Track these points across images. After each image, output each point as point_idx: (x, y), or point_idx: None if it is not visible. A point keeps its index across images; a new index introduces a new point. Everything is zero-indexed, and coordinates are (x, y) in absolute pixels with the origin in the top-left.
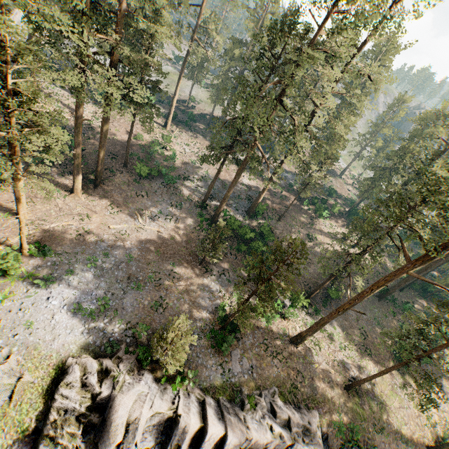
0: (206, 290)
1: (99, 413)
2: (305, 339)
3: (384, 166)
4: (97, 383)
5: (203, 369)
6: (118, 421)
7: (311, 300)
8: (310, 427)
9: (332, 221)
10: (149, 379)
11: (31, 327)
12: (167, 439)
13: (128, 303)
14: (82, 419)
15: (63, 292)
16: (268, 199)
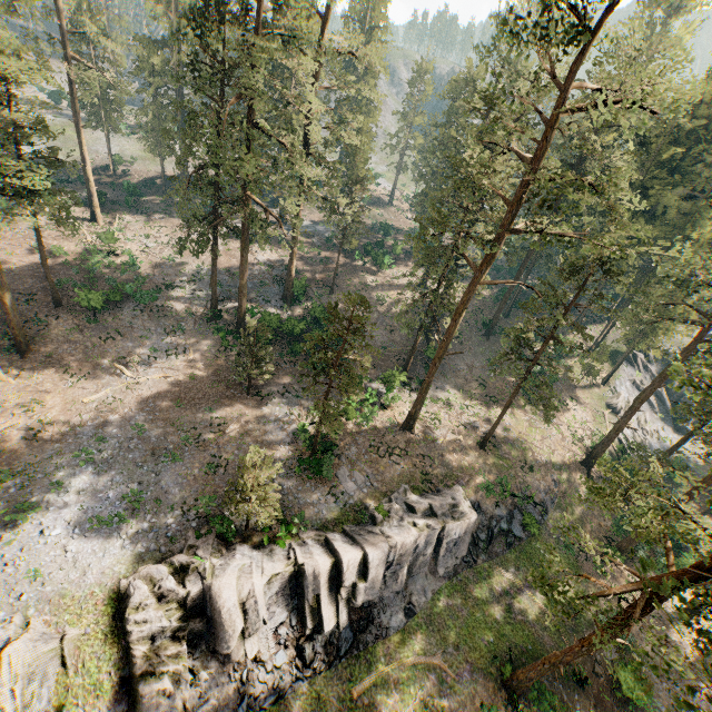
0: (272, 421)
1: (199, 618)
2: (417, 417)
3: (432, 169)
4: (177, 586)
5: (309, 508)
6: (229, 605)
7: (410, 374)
8: (456, 502)
9: (400, 267)
10: (245, 550)
11: (40, 576)
12: (301, 600)
13: (170, 483)
14: (180, 635)
15: (61, 514)
16: (305, 271)
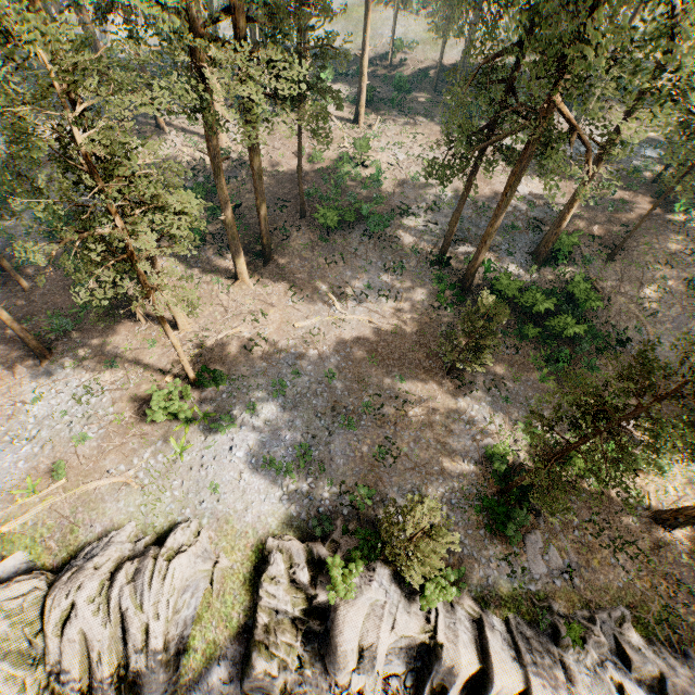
0: (464, 421)
1: (319, 619)
2: (694, 523)
3: None
4: (309, 581)
5: (473, 564)
6: (346, 647)
7: None
8: None
9: None
10: (384, 576)
11: (218, 492)
12: (424, 669)
13: (338, 450)
14: (299, 626)
15: (248, 437)
16: (579, 217)
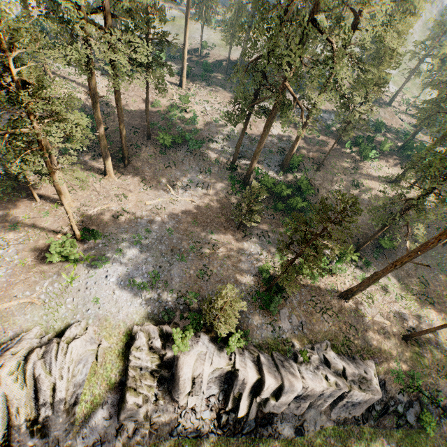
0: (247, 254)
1: (168, 369)
2: (356, 294)
3: None
4: (161, 346)
5: (253, 328)
6: (185, 377)
7: (360, 253)
8: (366, 376)
9: (381, 161)
10: (205, 340)
11: (99, 303)
12: (229, 388)
13: (175, 274)
14: (155, 375)
15: (117, 269)
16: (303, 148)
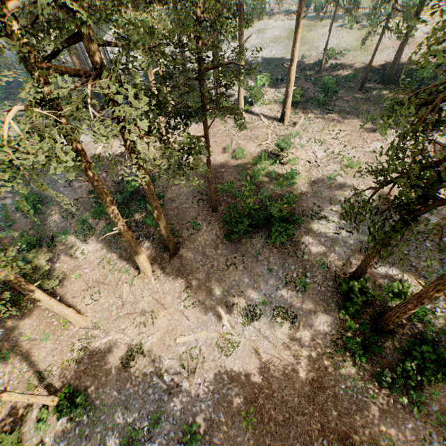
0: None
1: None
2: None
3: None
4: None
5: None
6: None
7: None
8: None
9: None
10: None
11: None
12: None
13: None
14: None
15: None
16: None
